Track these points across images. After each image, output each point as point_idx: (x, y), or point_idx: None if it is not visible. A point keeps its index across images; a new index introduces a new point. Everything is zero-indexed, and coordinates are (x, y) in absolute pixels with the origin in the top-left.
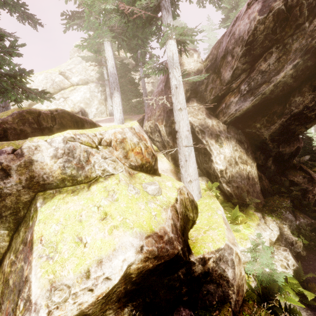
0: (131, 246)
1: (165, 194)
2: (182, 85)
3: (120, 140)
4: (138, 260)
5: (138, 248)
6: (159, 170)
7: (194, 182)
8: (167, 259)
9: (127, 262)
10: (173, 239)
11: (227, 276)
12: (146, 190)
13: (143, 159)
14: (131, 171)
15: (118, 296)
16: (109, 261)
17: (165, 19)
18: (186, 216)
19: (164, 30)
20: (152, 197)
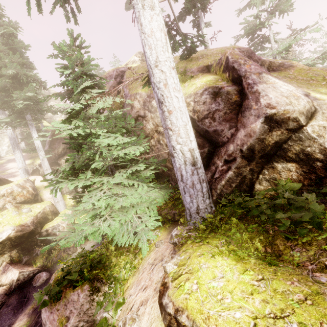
0: (10, 229)
1: (34, 211)
2: (46, 158)
3: (10, 192)
4: (13, 232)
5: (13, 229)
6: (46, 198)
7: (60, 202)
8: (27, 231)
9: (8, 233)
10: (30, 225)
11: (56, 233)
12: (22, 211)
13: (25, 198)
14: (17, 205)
15: (9, 245)
16: (2, 234)
17: (31, 129)
18: (47, 217)
19: (32, 134)
20: (25, 213)
